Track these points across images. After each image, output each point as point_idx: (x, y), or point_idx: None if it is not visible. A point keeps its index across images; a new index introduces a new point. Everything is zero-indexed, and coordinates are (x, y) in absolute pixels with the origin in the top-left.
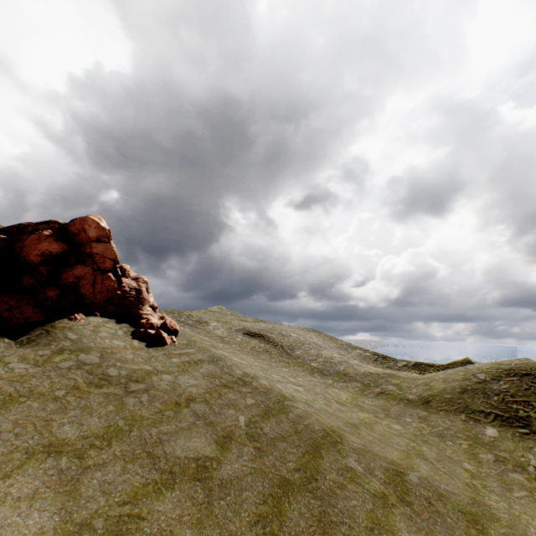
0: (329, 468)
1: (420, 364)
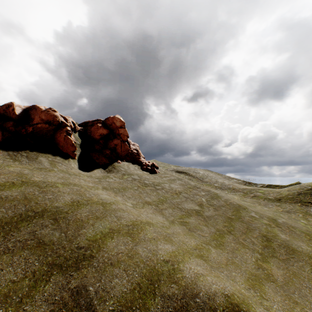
0: (245, 215)
1: (270, 186)
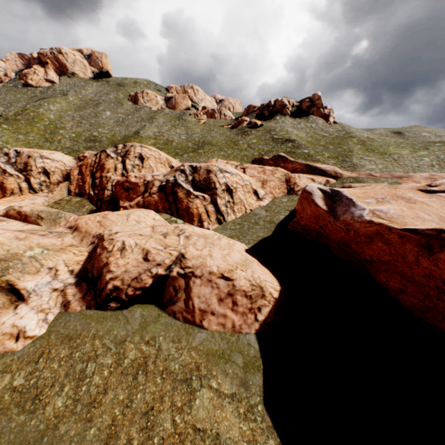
0: (347, 139)
1: None
